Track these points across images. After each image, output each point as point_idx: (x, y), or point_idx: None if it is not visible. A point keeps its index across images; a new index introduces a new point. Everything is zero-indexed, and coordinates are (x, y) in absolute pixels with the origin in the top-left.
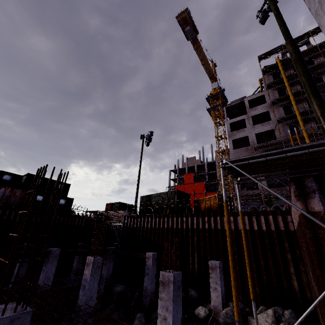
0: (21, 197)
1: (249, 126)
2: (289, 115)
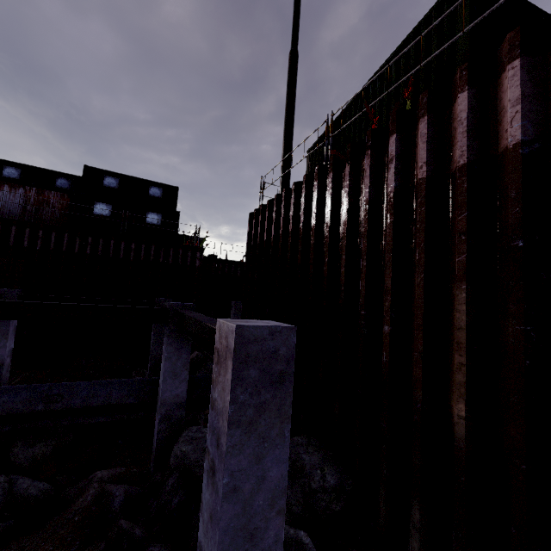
0: (62, 208)
1: None
2: None
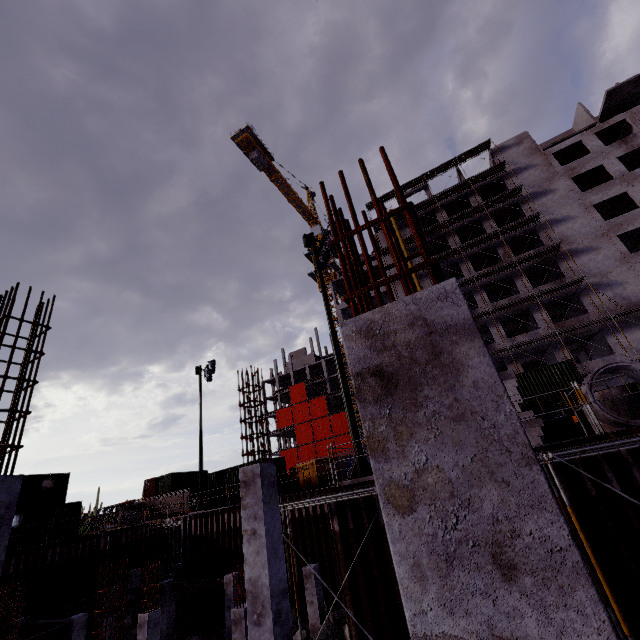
0: None
1: None
2: None
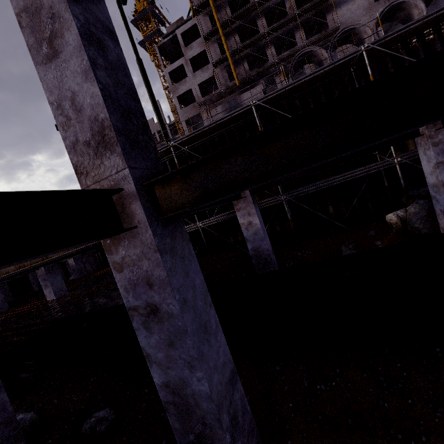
0: None
1: (190, 75)
2: (222, 56)
